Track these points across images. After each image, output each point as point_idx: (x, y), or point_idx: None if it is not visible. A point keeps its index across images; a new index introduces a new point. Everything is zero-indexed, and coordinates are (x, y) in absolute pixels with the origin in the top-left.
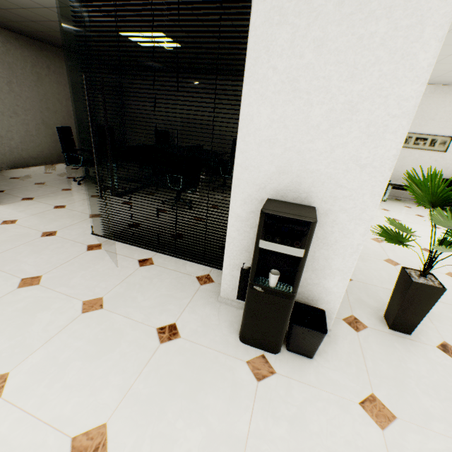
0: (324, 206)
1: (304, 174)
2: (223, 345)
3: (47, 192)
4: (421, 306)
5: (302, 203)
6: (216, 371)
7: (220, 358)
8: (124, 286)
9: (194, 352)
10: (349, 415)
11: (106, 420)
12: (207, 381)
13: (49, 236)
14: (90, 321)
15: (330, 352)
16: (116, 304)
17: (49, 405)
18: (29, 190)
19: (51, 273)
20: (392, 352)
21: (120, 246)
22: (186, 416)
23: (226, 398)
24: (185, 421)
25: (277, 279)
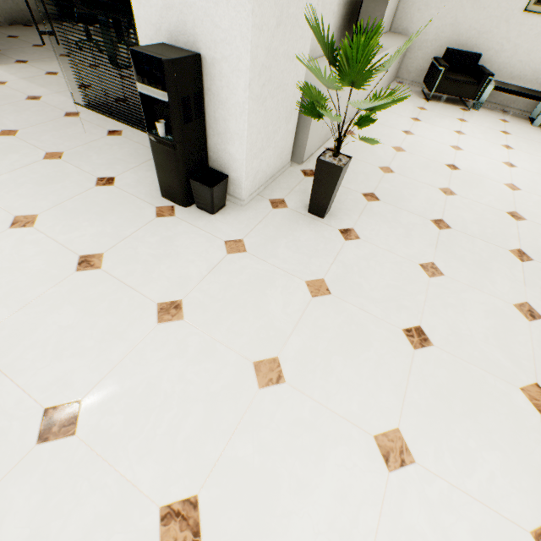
0: (210, 54)
1: (186, 9)
2: (145, 196)
3: (43, 56)
4: (327, 187)
5: (193, 51)
6: (129, 207)
7: (137, 202)
8: (86, 148)
9: (119, 195)
10: (211, 244)
11: (39, 214)
12: (118, 210)
13: (33, 101)
14: (48, 165)
15: (233, 214)
16: (72, 158)
17: (5, 201)
18: (25, 52)
19: (27, 130)
20: (290, 224)
21: (97, 117)
22: (92, 222)
23: (126, 220)
24: (90, 224)
25: (162, 128)
